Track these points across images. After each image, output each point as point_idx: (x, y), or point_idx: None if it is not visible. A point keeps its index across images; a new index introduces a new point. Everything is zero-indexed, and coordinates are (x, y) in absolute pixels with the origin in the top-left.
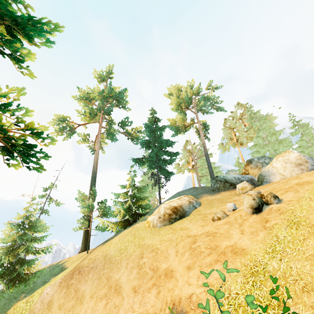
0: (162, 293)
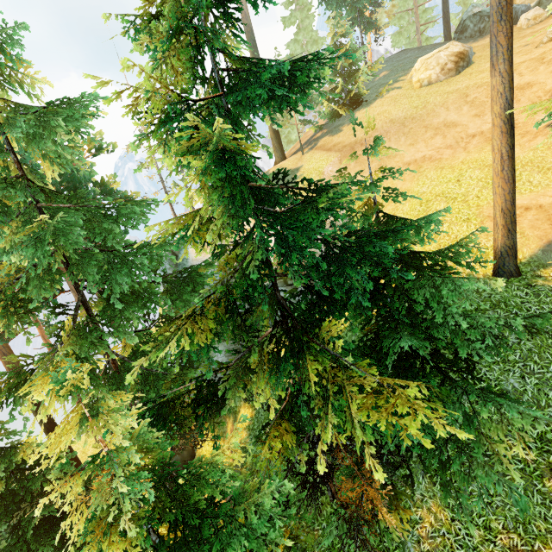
0: (523, 99)
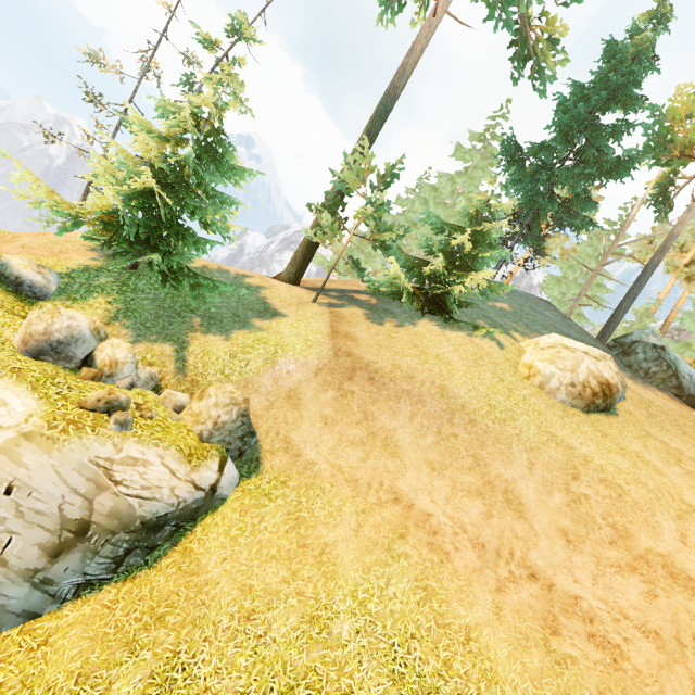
0: (664, 603)
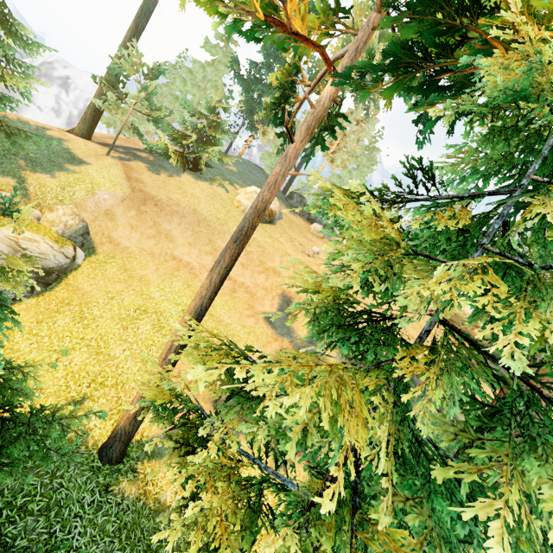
0: (270, 280)
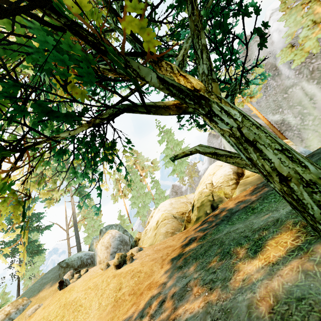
0: None
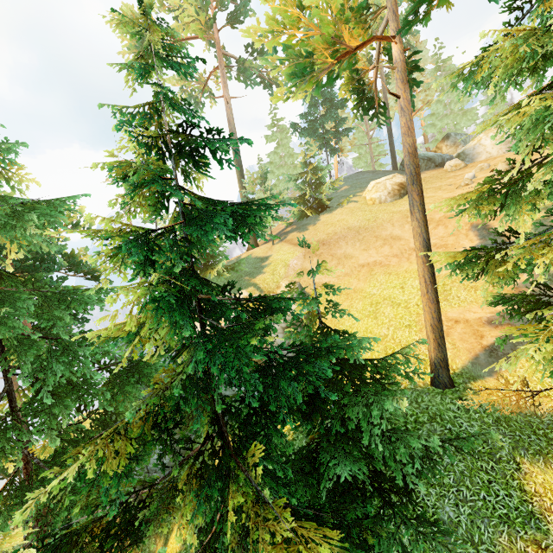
0: (450, 226)
